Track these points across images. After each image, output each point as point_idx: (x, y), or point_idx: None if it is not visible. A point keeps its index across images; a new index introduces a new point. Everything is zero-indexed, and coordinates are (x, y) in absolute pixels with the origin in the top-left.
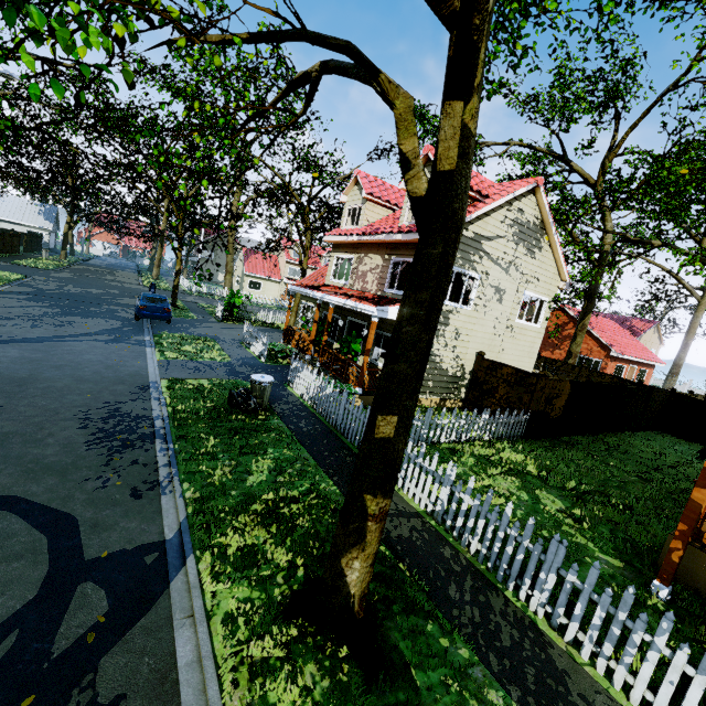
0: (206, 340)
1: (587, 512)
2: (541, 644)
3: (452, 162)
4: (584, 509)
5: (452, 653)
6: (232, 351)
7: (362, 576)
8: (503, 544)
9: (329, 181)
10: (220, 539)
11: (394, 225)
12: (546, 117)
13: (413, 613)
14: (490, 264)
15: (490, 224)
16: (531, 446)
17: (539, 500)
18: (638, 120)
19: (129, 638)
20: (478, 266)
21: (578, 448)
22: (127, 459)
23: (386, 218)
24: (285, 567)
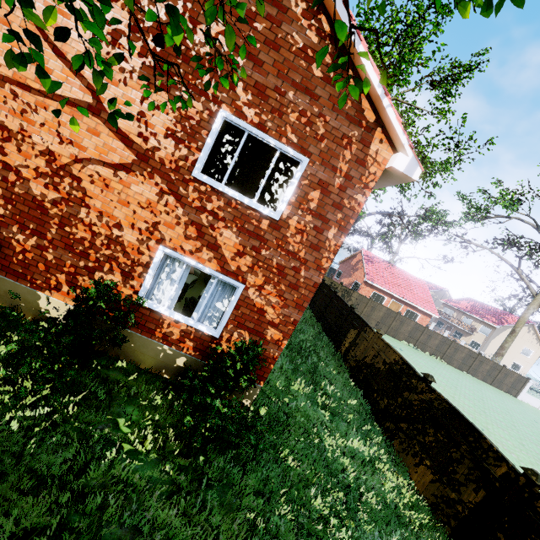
0: None
1: None
2: None
3: None
4: None
5: None
6: None
7: None
8: None
9: None
10: None
11: None
12: None
13: None
14: None
15: None
16: None
17: None
18: None
19: None
20: None
21: None
22: None
23: None
24: None
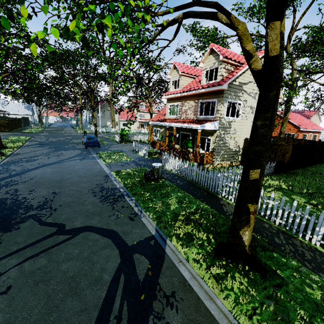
0: (118, 152)
1: (317, 201)
2: (323, 256)
3: (277, 51)
4: (316, 200)
5: (289, 263)
6: (131, 155)
7: (249, 237)
8: (288, 219)
9: (158, 69)
10: (174, 232)
11: (198, 85)
12: (258, 17)
13: (265, 250)
14: (247, 96)
15: (245, 77)
16: (279, 177)
17: (294, 199)
18: (306, 10)
19: (163, 272)
20: (241, 98)
21: (299, 175)
22: (119, 206)
23: (192, 83)
24: (206, 239)
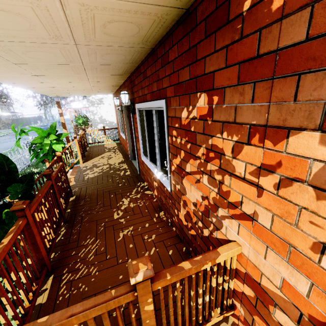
0: None
1: None
2: None
3: None
4: None
5: None
6: None
7: None
8: None
9: None
10: None
11: None
12: None
13: None
14: None
15: None
16: None
17: None
18: None
19: None
20: None
21: None
22: None
23: None
24: None
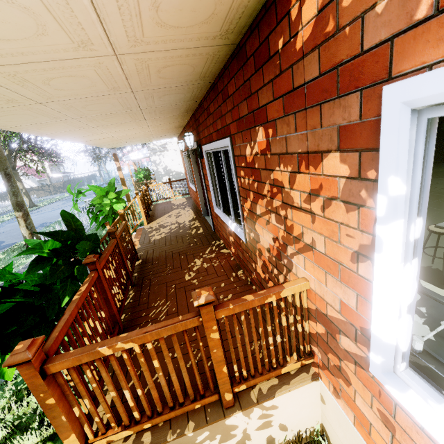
0: None
1: None
2: None
3: None
4: None
5: None
6: None
7: (25, 232)
8: None
9: None
10: None
11: None
12: None
13: None
14: None
15: None
16: None
17: None
18: None
19: None
20: None
21: None
22: None
23: None
24: None
